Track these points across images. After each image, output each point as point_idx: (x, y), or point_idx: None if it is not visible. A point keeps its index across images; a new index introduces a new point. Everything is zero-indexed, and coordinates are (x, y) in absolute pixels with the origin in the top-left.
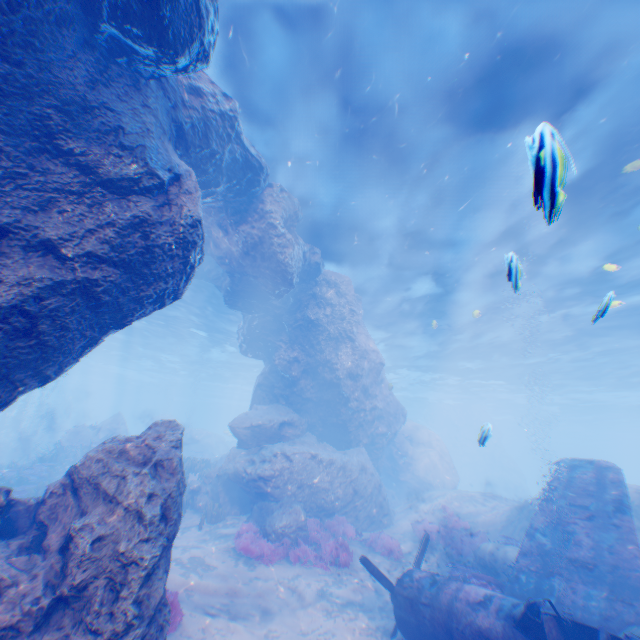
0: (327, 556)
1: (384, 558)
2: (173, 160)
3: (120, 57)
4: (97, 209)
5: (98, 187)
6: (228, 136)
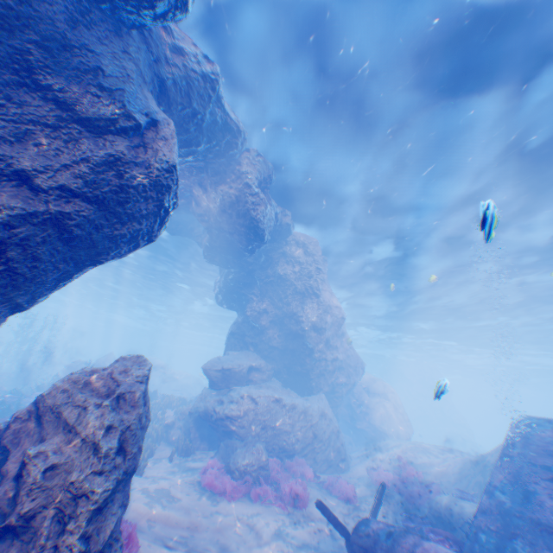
0: (286, 496)
1: (340, 502)
2: (151, 107)
3: (102, 2)
4: (73, 145)
5: (75, 124)
6: (208, 97)
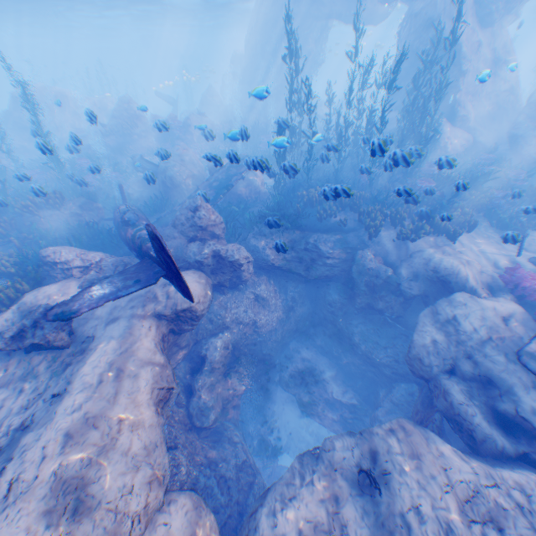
0: None
1: None
2: None
3: None
4: None
5: None
6: None
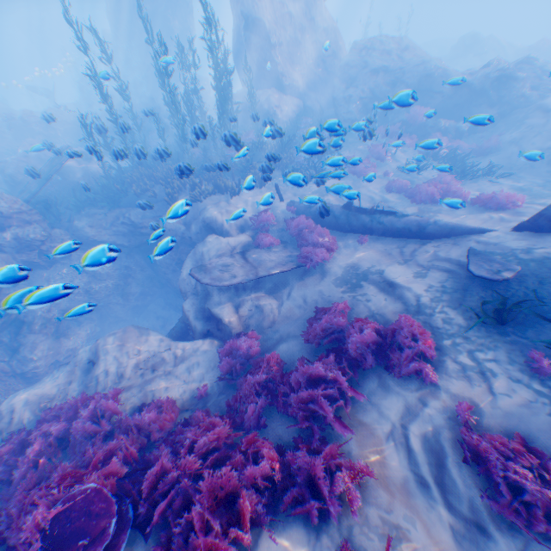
0: None
1: None
2: None
3: None
4: None
5: None
6: None
